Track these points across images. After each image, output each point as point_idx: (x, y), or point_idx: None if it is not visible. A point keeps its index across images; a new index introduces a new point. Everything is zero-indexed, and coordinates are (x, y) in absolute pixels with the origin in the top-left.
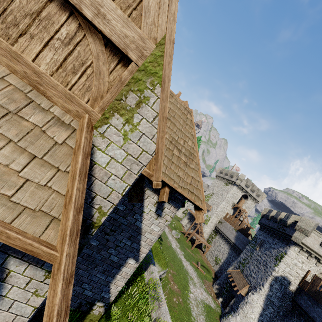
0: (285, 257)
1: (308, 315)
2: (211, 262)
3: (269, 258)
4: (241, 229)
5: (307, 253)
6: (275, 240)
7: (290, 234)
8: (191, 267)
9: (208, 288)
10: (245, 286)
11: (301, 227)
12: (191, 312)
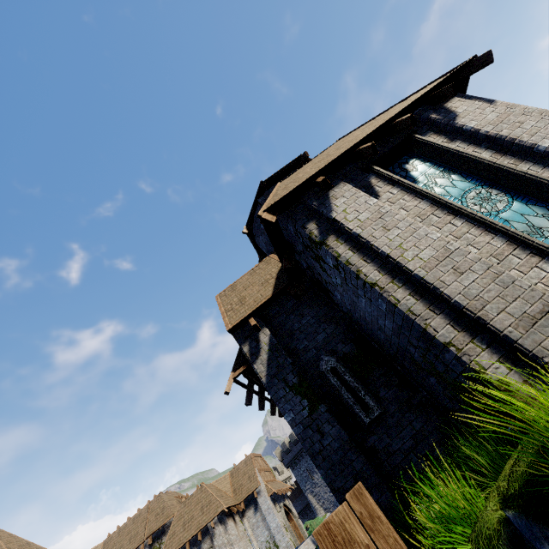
0: None
1: None
2: None
3: None
4: None
5: None
6: None
7: None
8: None
9: None
10: None
11: None
12: None
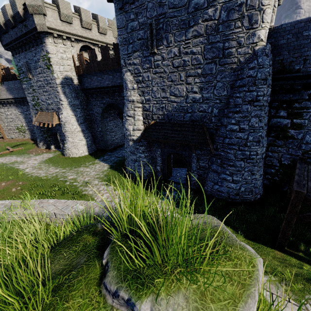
0: (51, 58)
1: (94, 88)
2: (19, 136)
3: (44, 73)
4: (3, 78)
5: (60, 39)
6: (32, 50)
7: (33, 26)
8: (5, 157)
9: (37, 152)
10: (53, 115)
11: (32, 5)
12: (40, 177)
